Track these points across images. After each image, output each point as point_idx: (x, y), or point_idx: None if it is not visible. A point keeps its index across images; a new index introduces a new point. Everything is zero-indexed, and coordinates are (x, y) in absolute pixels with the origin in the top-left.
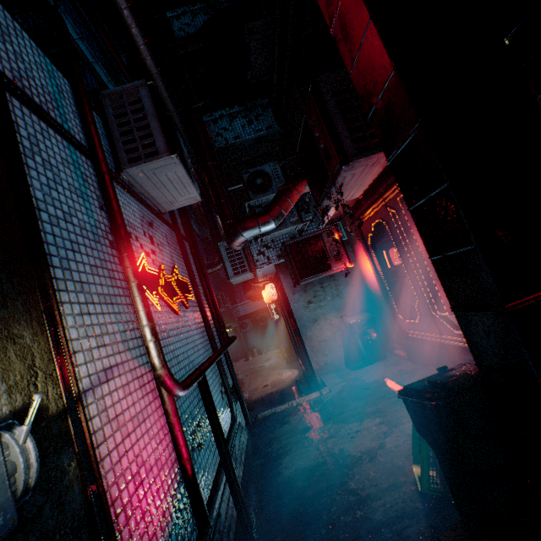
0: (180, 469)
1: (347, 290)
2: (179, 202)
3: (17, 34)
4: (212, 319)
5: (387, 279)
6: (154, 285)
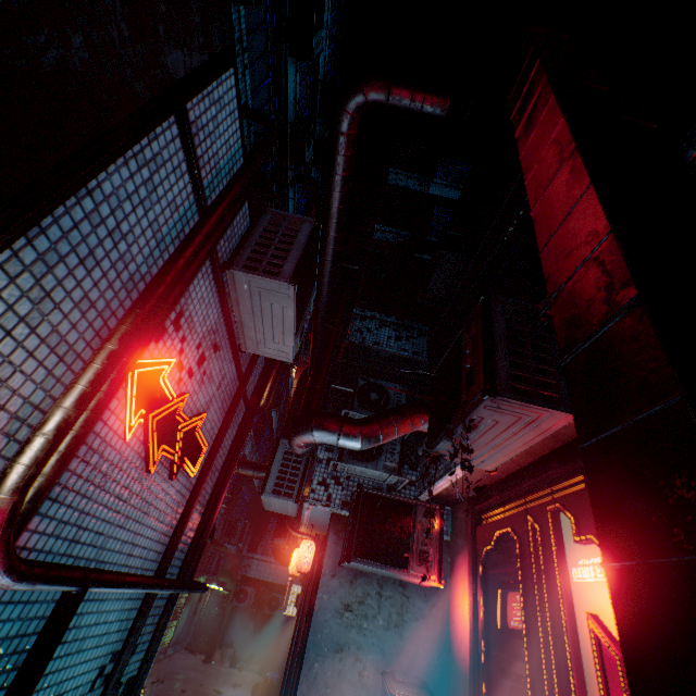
0: None
1: (415, 626)
2: (267, 348)
3: (231, 115)
4: (196, 528)
5: (488, 645)
6: (152, 403)
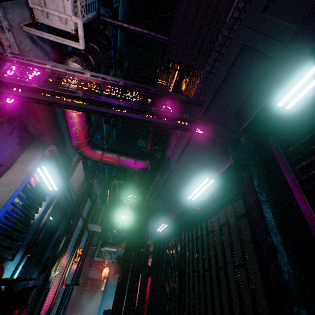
0: (50, 307)
1: None
2: (95, 230)
3: (89, 201)
4: (78, 271)
5: None
6: None
